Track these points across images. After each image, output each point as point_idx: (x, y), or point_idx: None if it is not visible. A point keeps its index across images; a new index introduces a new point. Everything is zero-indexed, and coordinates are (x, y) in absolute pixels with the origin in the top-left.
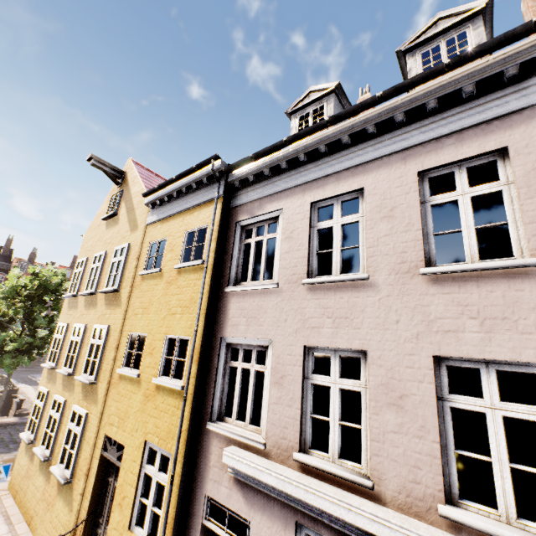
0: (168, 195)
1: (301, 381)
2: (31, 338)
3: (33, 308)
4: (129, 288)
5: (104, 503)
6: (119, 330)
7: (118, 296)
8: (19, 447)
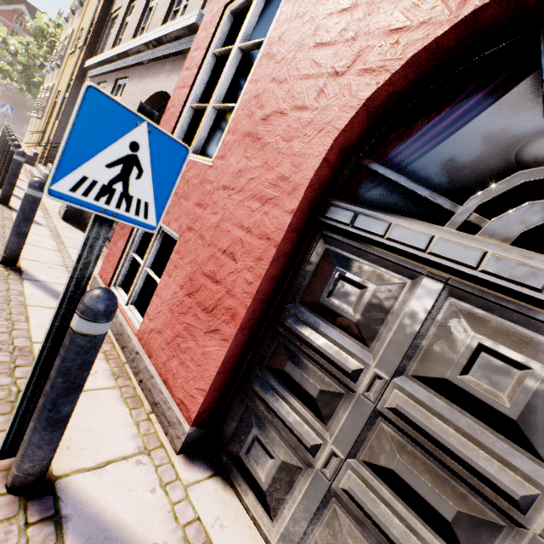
0: None
1: (121, 21)
2: None
3: None
4: None
5: None
6: (77, 30)
7: (83, 8)
8: None
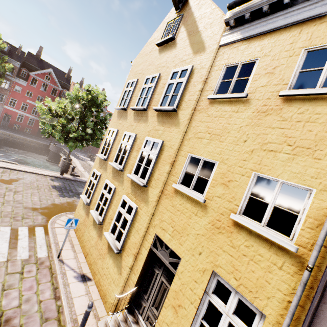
0: (273, 2)
1: None
2: (83, 133)
3: (85, 114)
4: (190, 110)
5: (148, 285)
6: (175, 148)
7: (174, 116)
8: (74, 196)
